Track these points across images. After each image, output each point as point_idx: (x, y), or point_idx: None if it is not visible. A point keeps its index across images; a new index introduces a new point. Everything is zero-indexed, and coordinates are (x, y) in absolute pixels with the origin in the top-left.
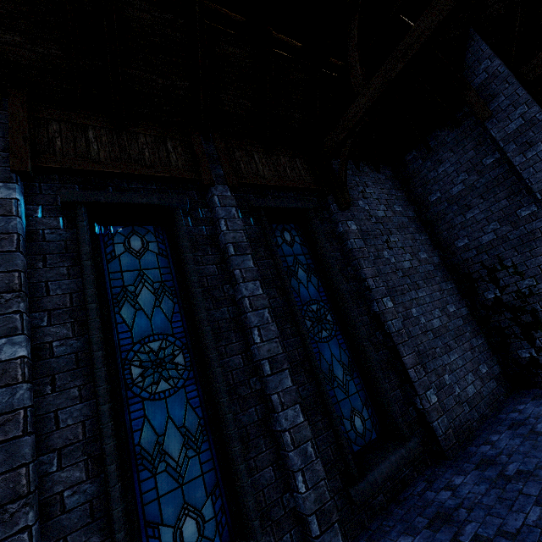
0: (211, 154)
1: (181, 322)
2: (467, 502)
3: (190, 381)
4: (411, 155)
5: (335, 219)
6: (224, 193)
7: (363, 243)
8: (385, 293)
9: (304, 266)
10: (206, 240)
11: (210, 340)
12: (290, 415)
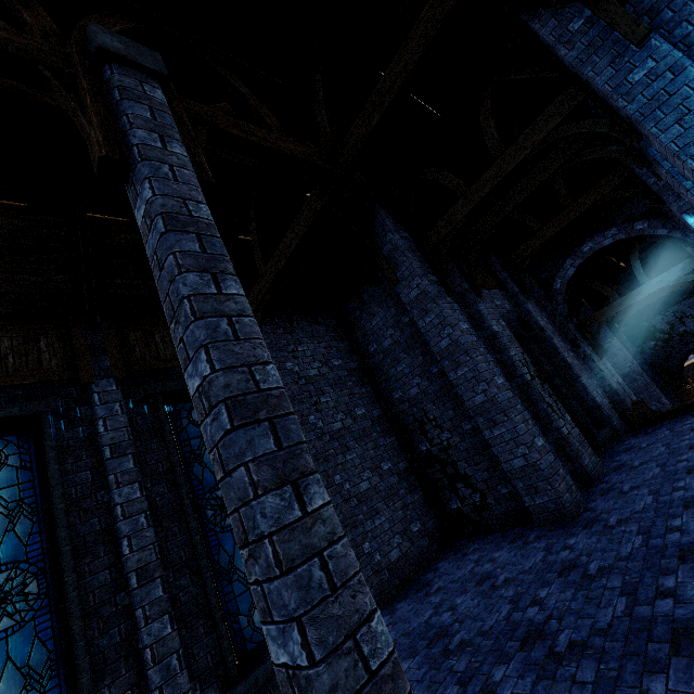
0: (97, 345)
1: (40, 543)
2: None
3: (44, 611)
4: (350, 305)
5: None
6: (108, 388)
7: None
8: None
9: None
10: (81, 444)
11: (67, 562)
12: (155, 629)
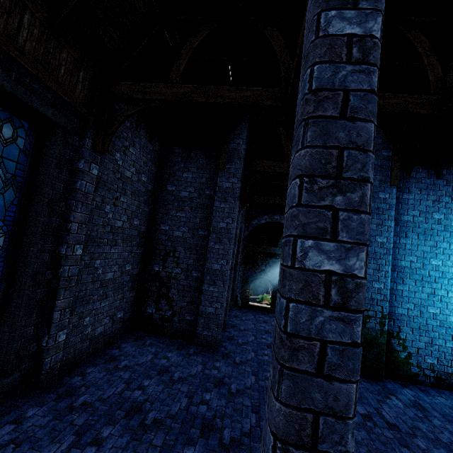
0: None
1: None
2: (23, 436)
3: None
4: (178, 149)
5: (82, 153)
6: None
7: (94, 190)
8: (82, 241)
9: (7, 175)
10: None
11: None
12: None
